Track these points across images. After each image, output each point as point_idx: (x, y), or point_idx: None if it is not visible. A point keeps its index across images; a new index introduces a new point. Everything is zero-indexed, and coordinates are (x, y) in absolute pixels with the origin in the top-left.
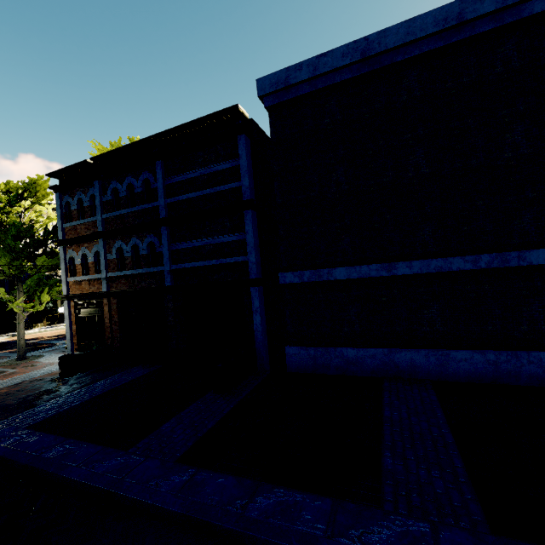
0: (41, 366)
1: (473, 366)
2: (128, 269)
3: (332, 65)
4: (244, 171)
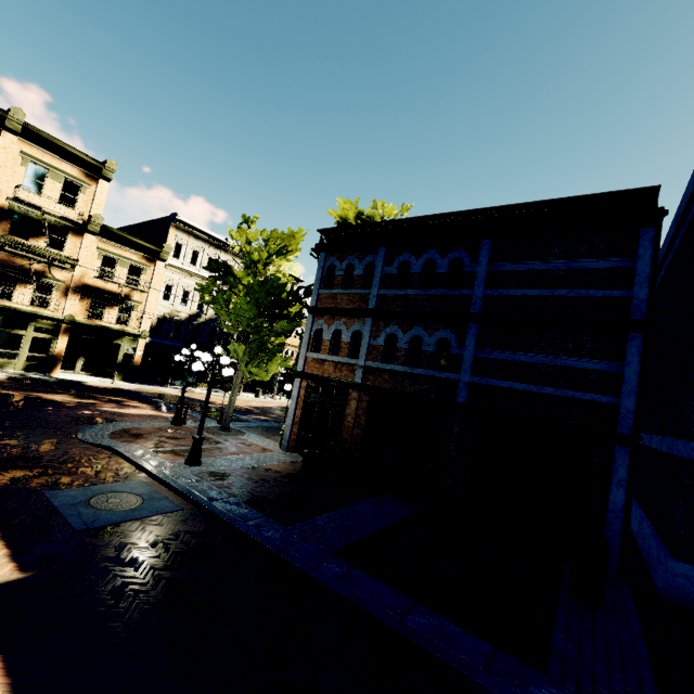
0: (255, 448)
1: None
2: (397, 363)
3: None
4: (643, 278)
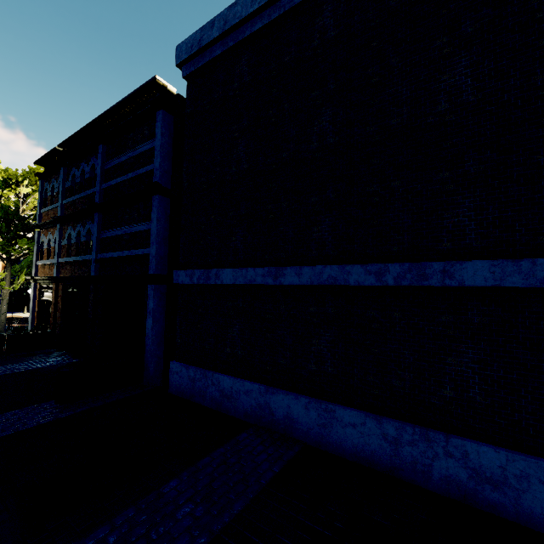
0: None
1: (363, 438)
2: (72, 256)
3: (241, 15)
4: (157, 151)
